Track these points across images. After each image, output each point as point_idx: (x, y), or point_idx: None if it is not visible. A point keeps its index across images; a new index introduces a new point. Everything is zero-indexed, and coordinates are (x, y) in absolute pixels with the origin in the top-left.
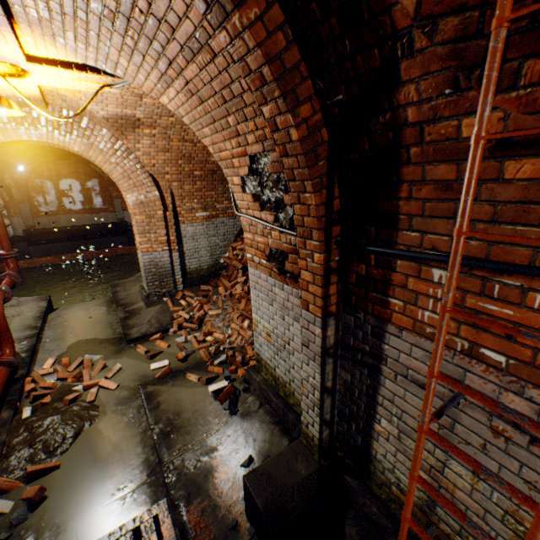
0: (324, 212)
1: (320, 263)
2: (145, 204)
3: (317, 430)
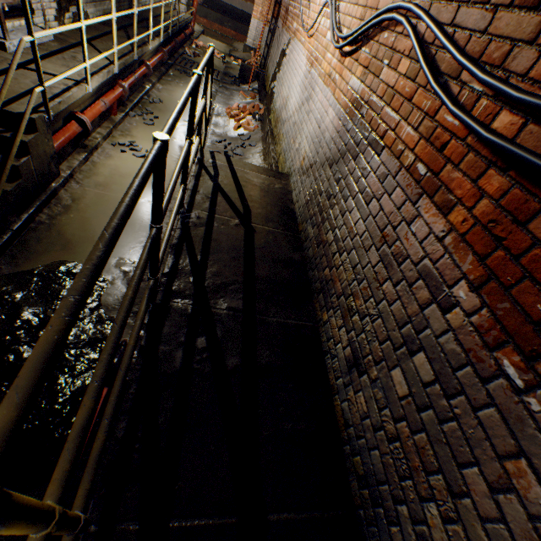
0: None
1: None
2: None
3: (261, 59)
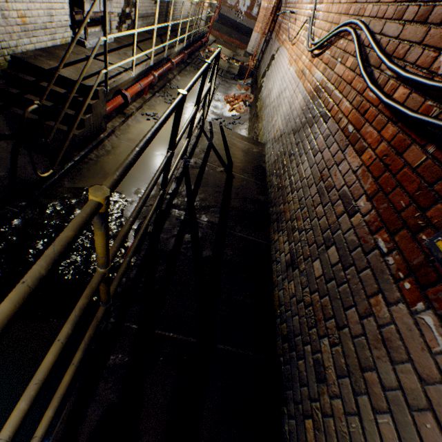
0: (277, 6)
1: (272, 18)
2: (266, 9)
3: (256, 62)
